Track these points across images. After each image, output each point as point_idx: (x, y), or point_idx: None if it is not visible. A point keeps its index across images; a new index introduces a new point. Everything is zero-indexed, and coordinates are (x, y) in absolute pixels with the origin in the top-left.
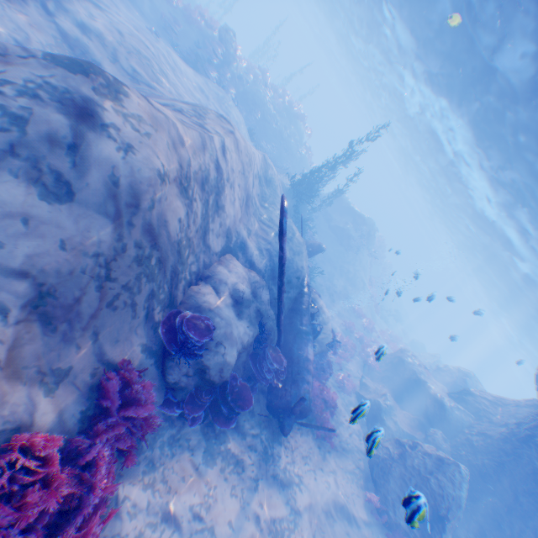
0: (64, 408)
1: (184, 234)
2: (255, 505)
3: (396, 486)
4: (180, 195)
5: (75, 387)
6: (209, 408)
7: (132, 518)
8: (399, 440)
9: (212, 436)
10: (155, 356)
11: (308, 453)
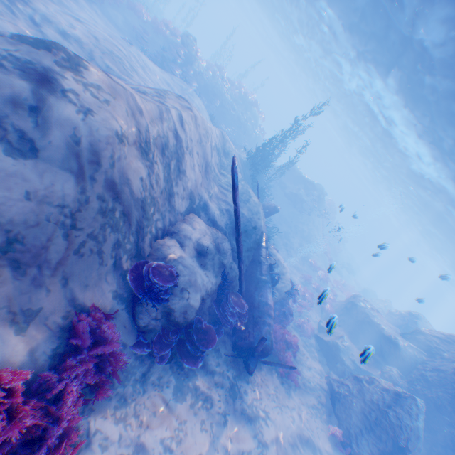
0: (35, 346)
1: (147, 192)
2: (223, 439)
3: (357, 420)
4: (140, 157)
5: (46, 327)
6: (178, 349)
7: (103, 450)
8: (357, 376)
9: (181, 375)
10: (125, 302)
11: (274, 390)
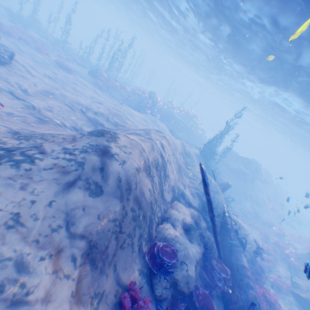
0: None
1: (151, 195)
2: None
3: None
4: (147, 176)
5: (107, 305)
6: None
7: None
8: None
9: None
10: (146, 276)
11: None
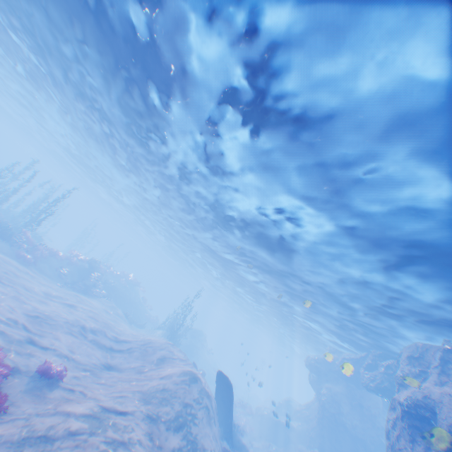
0: None
1: None
2: None
3: None
4: None
5: None
6: None
7: None
8: None
9: None
10: None
11: None
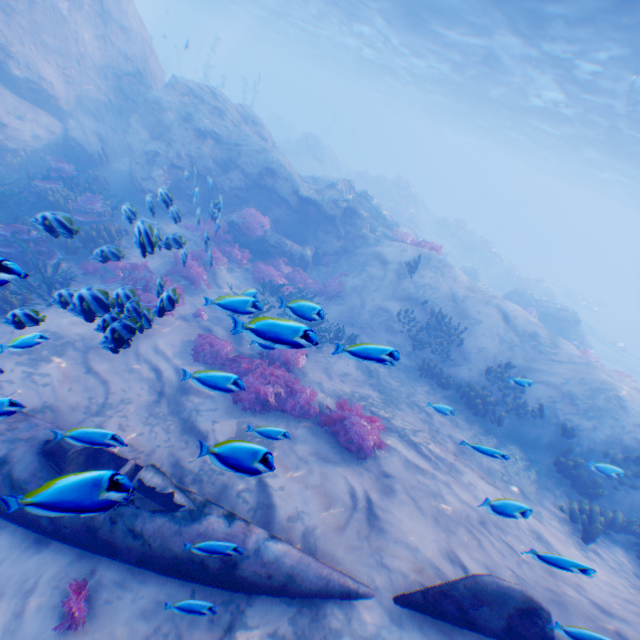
0: None
1: None
2: None
3: None
4: None
5: None
6: None
7: None
8: None
9: None
10: None
11: None
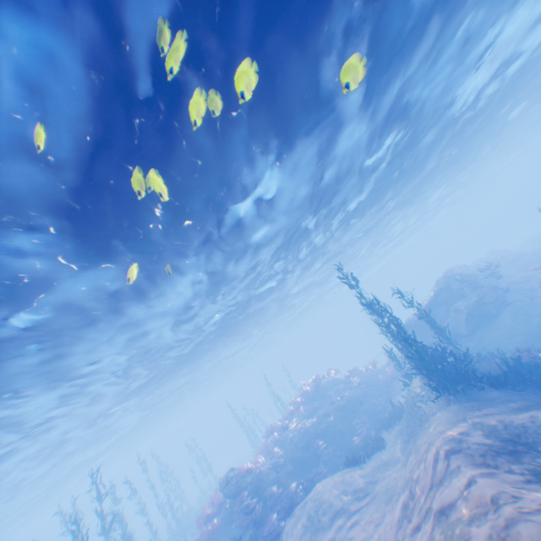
0: None
1: None
2: None
3: None
4: None
5: None
6: None
7: None
8: None
9: None
10: None
11: None
